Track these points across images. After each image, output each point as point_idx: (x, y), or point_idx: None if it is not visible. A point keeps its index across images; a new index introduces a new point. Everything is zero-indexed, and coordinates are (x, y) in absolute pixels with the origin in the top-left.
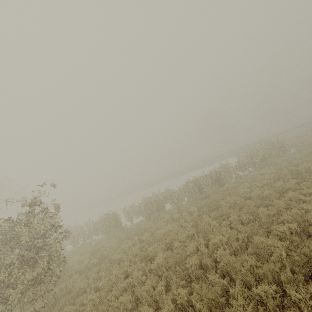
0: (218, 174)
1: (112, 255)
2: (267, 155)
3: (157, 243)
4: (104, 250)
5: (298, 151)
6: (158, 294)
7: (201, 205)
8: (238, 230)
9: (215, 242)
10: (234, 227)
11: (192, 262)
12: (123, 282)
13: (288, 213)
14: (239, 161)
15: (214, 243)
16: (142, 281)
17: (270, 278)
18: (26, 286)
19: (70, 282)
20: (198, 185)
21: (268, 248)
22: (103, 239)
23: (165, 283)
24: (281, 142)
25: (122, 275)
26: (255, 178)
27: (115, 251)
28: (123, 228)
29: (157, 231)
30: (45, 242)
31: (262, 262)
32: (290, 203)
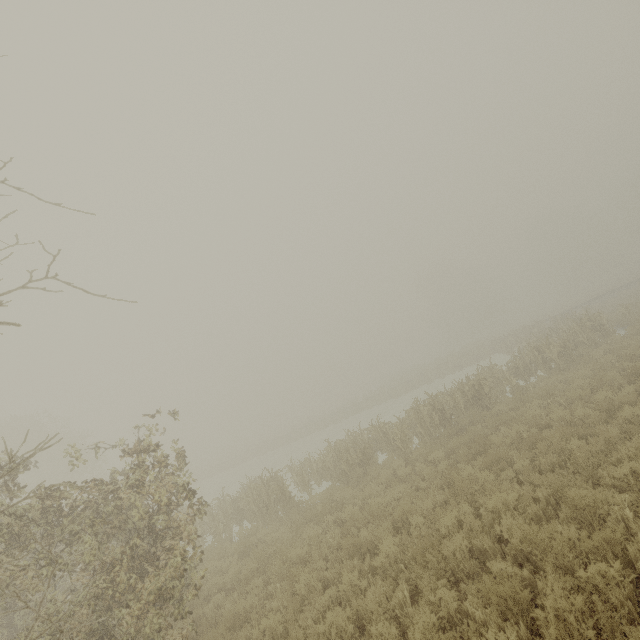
0: (477, 386)
1: (287, 552)
2: (572, 344)
3: (375, 524)
4: (264, 548)
5: (632, 333)
6: (398, 608)
7: (450, 448)
8: (534, 487)
9: (494, 508)
10: (526, 481)
11: (456, 543)
12: (322, 595)
13: (628, 445)
14: (515, 359)
15: (492, 509)
16: (361, 588)
17: (608, 555)
18: (145, 605)
19: (211, 608)
20: (439, 410)
21: (598, 508)
22: (257, 528)
23: (408, 587)
24: (595, 316)
25: (319, 583)
26: (552, 388)
27: (294, 543)
28: (296, 505)
29: (371, 500)
30: (167, 522)
31: (589, 536)
32: (630, 427)
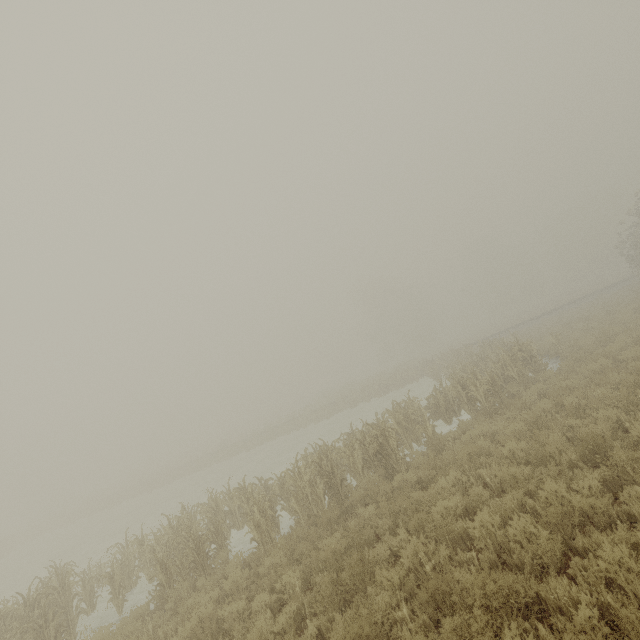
0: (381, 438)
1: None
2: (501, 380)
3: None
4: None
5: (568, 369)
6: None
7: (318, 560)
8: None
9: None
10: None
11: None
12: None
13: None
14: (437, 394)
15: None
16: None
17: None
18: None
19: None
20: (327, 474)
21: None
22: None
23: None
24: (525, 345)
25: None
26: (476, 451)
27: None
28: None
29: None
30: None
31: None
32: (624, 614)
